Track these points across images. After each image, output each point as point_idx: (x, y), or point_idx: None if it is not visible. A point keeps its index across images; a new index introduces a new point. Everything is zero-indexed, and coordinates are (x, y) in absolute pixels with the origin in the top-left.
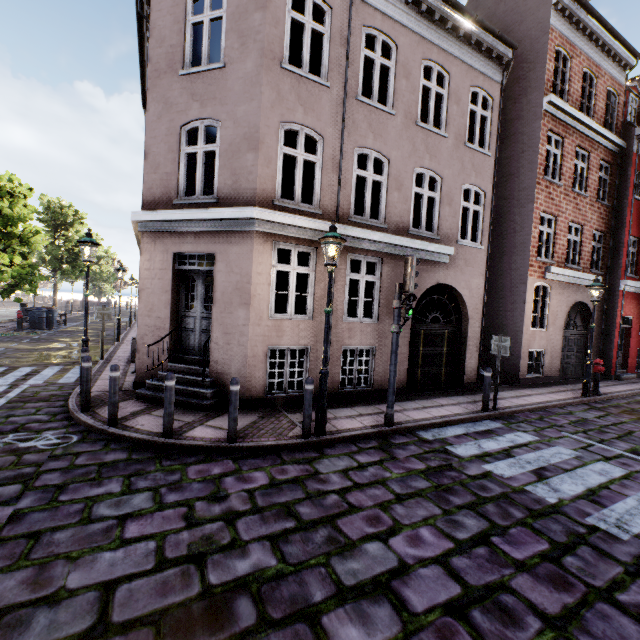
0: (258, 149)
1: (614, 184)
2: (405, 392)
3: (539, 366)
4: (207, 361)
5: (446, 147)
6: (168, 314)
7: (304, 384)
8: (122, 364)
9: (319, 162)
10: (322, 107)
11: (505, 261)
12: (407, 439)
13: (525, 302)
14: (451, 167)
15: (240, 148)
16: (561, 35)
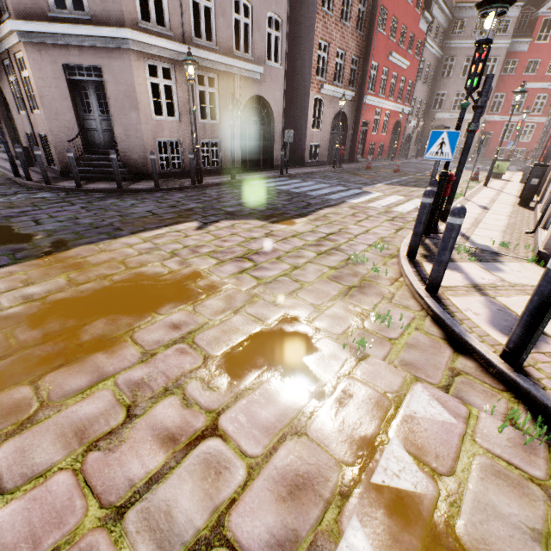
0: None
1: (368, 16)
2: (241, 170)
3: (316, 155)
4: (117, 151)
5: None
6: (74, 117)
7: (182, 165)
8: (21, 168)
9: None
10: None
11: (298, 79)
12: (243, 184)
13: (308, 111)
14: None
15: None
16: None
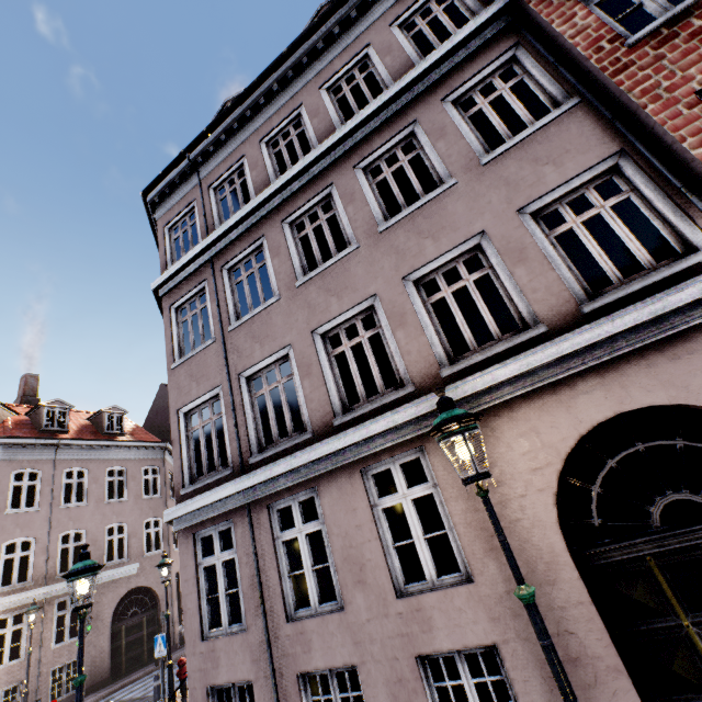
0: None
1: None
2: (110, 680)
3: None
4: None
5: (129, 505)
6: None
7: None
8: None
9: (33, 553)
10: (35, 522)
11: None
12: None
13: None
14: (134, 515)
15: None
16: None
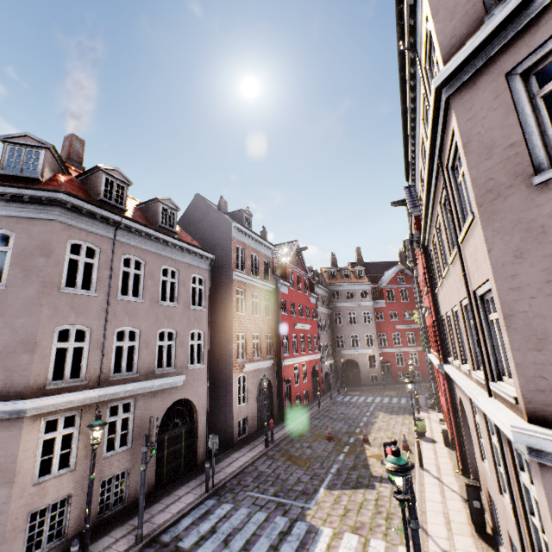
0: (35, 351)
1: (273, 306)
2: (154, 493)
3: (245, 428)
4: None
5: (178, 312)
6: None
7: (64, 530)
8: None
9: (87, 345)
10: (91, 309)
11: (221, 363)
12: (152, 549)
13: (233, 390)
14: (182, 323)
15: (16, 350)
16: (238, 240)
